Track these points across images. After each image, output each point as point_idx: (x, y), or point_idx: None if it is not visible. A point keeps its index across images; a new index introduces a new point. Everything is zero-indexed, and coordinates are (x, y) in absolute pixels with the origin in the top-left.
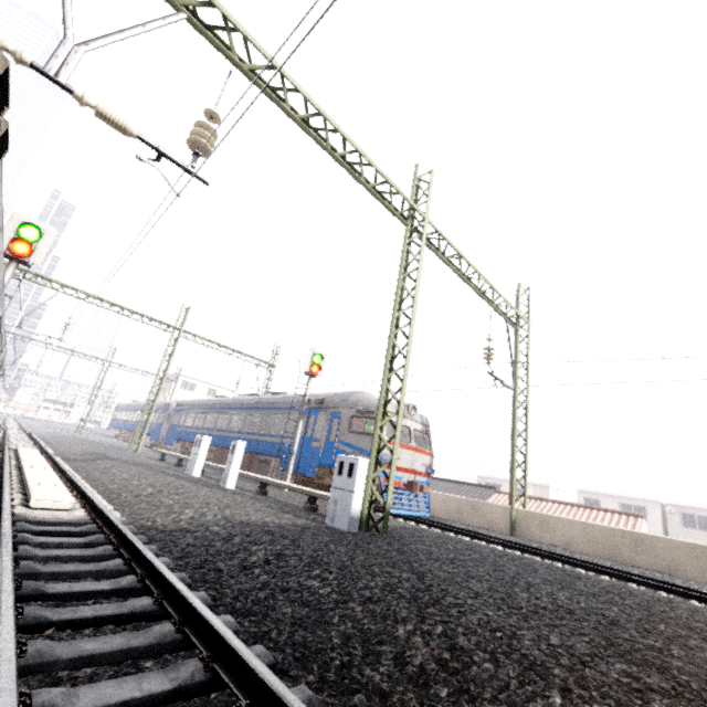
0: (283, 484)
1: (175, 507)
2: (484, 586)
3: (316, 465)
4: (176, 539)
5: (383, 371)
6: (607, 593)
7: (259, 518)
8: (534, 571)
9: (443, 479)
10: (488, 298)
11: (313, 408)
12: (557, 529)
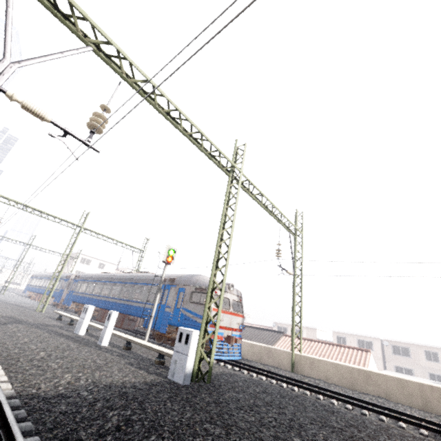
0: (142, 343)
1: (58, 372)
2: (271, 433)
3: (167, 324)
4: (52, 407)
5: (212, 269)
6: (349, 427)
7: (120, 378)
8: (304, 410)
9: (251, 327)
10: (278, 218)
11: (167, 284)
12: (320, 368)
